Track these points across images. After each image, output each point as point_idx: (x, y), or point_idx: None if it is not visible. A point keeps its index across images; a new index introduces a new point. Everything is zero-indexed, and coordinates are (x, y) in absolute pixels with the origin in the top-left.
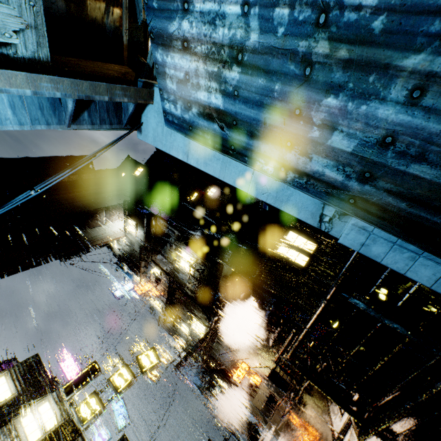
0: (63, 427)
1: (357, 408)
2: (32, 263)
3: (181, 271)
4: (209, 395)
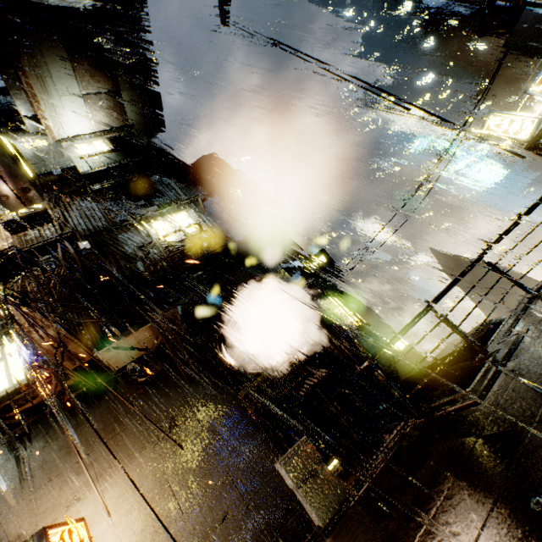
0: None
1: None
2: None
3: (141, 231)
4: None
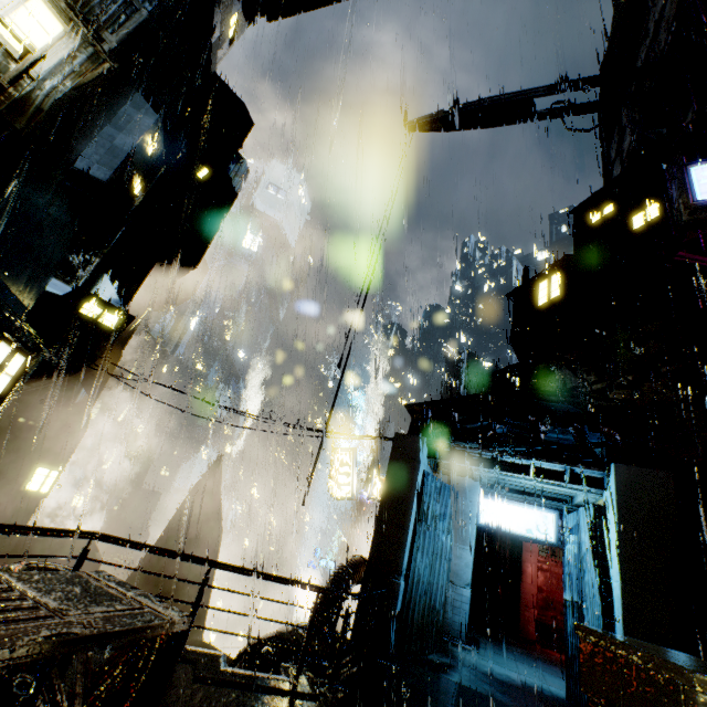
0: None
1: (312, 675)
2: None
3: None
4: None
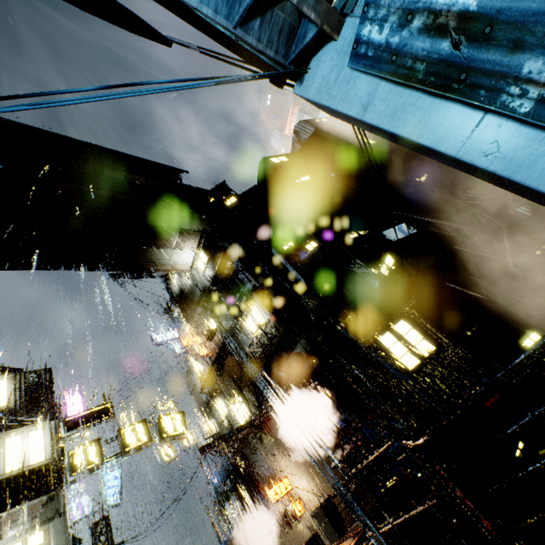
0: (48, 467)
1: None
2: (82, 265)
3: (244, 331)
4: (222, 512)
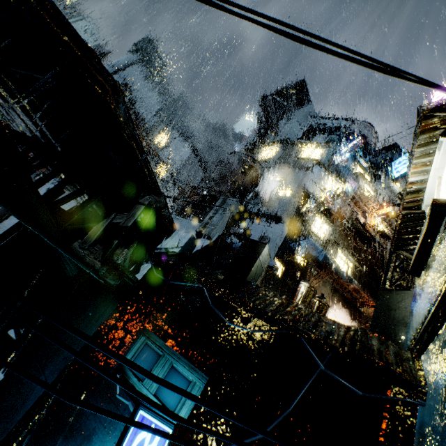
0: None
1: None
2: None
3: None
4: None
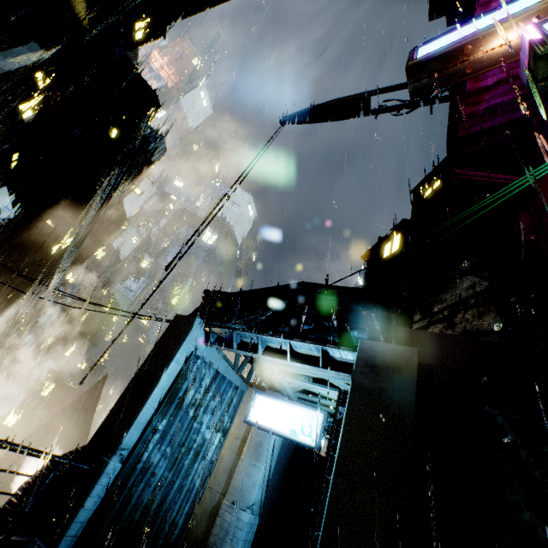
0: None
1: None
2: None
3: None
4: None
